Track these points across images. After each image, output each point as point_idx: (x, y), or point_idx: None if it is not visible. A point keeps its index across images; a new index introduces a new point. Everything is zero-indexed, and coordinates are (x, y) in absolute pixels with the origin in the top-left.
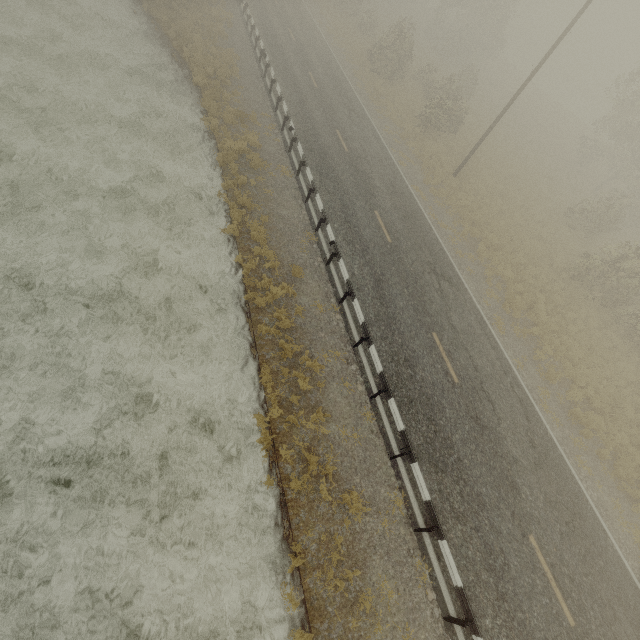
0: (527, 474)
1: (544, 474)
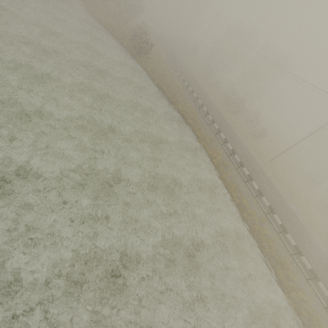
0: None
1: None
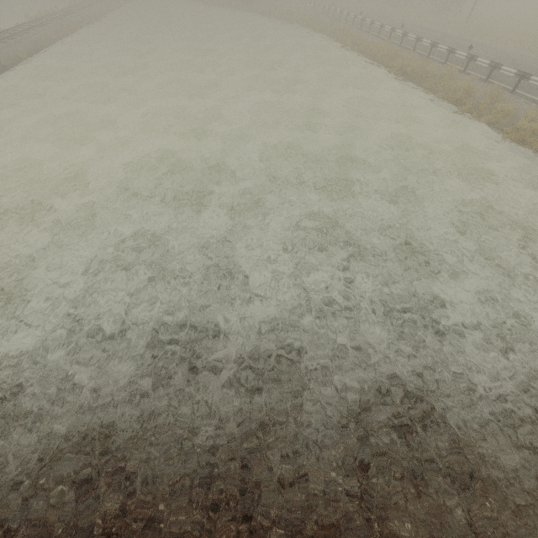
0: None
1: None
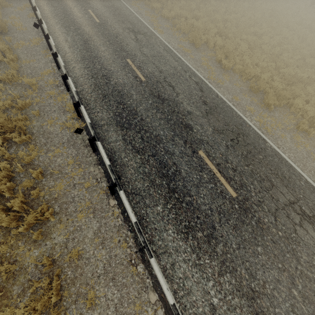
0: (97, 2)
1: (107, 3)
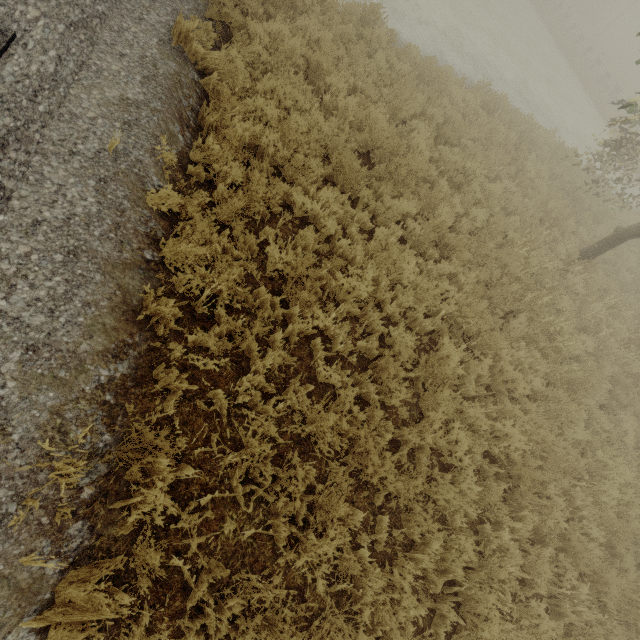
0: None
1: None
